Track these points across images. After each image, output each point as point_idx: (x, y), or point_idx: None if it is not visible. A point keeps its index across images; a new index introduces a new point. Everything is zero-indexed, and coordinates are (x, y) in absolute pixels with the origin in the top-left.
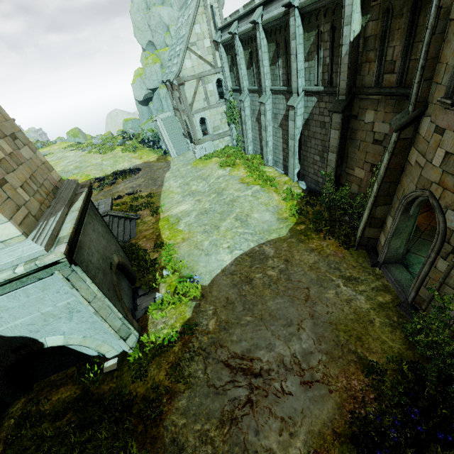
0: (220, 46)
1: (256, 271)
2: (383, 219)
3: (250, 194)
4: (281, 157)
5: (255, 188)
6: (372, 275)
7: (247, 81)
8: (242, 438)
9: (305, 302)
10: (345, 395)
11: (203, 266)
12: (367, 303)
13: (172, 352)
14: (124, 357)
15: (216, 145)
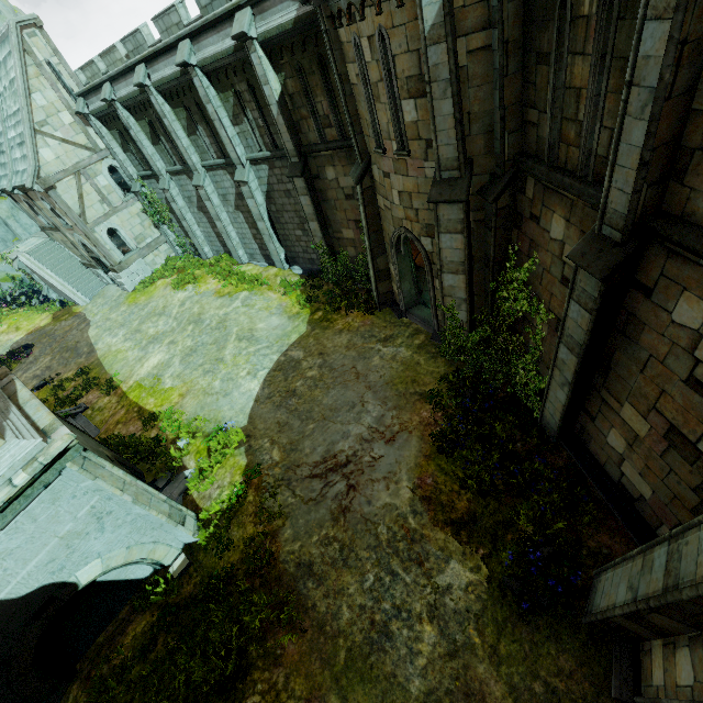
0: (93, 119)
1: (294, 380)
2: (387, 269)
3: (240, 305)
4: (255, 246)
5: (243, 295)
6: (402, 326)
7: (161, 161)
8: (359, 516)
9: (357, 380)
10: (422, 427)
11: (229, 409)
12: (409, 351)
13: (248, 503)
14: (190, 549)
15: (150, 262)
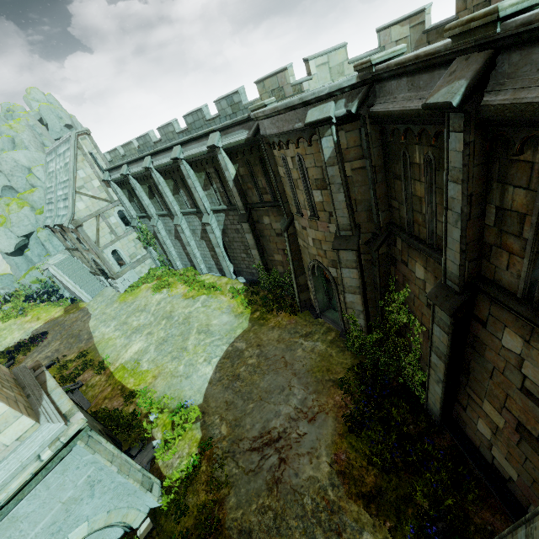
0: (112, 183)
1: (239, 366)
2: (306, 284)
3: (200, 306)
4: (213, 263)
5: (202, 298)
6: (318, 325)
7: (154, 208)
8: (289, 487)
9: (286, 368)
10: (336, 409)
11: (189, 389)
12: (324, 344)
13: (201, 473)
14: (154, 513)
15: (138, 271)
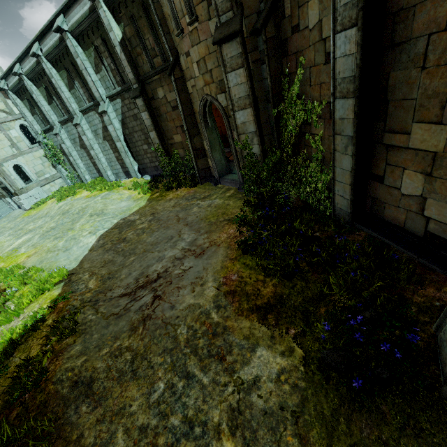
0: (10, 93)
1: (127, 232)
2: (203, 148)
3: (99, 199)
4: (118, 166)
5: (104, 194)
6: (217, 189)
7: (55, 115)
8: (160, 322)
9: (178, 222)
10: (229, 240)
11: (65, 259)
12: (221, 200)
13: (44, 327)
14: None
15: (47, 190)
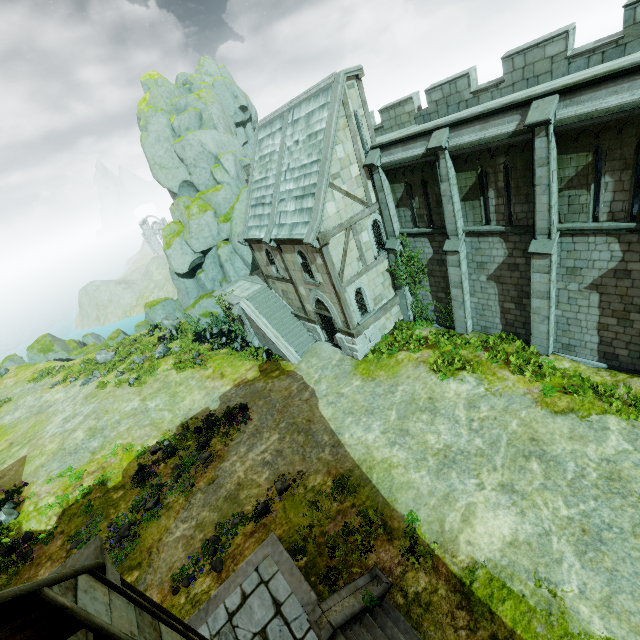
0: (380, 171)
1: None
2: None
3: (629, 447)
4: (591, 338)
5: (615, 424)
6: None
7: (462, 218)
8: None
9: None
10: None
11: None
12: None
13: None
14: None
15: (381, 326)
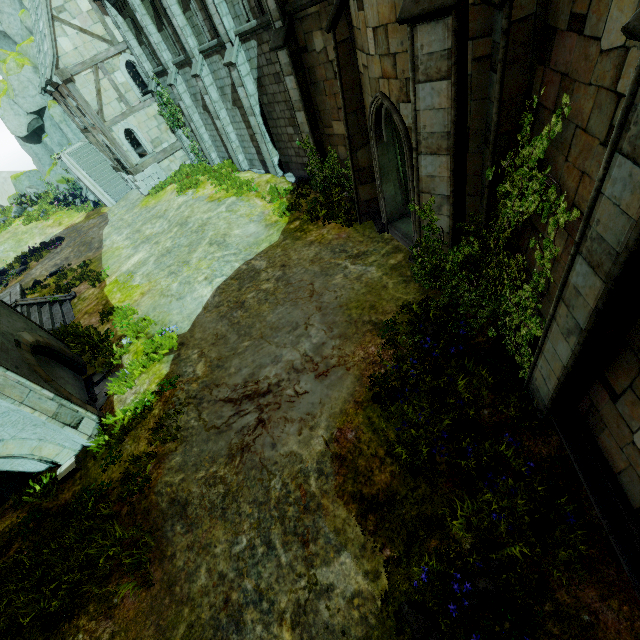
0: (108, 6)
1: (247, 291)
2: (371, 168)
3: (224, 210)
4: (253, 150)
5: (230, 200)
6: (381, 242)
7: (168, 51)
8: (257, 460)
9: (310, 298)
10: (364, 365)
11: (178, 313)
12: (379, 271)
13: (152, 417)
14: (86, 453)
15: (166, 167)
